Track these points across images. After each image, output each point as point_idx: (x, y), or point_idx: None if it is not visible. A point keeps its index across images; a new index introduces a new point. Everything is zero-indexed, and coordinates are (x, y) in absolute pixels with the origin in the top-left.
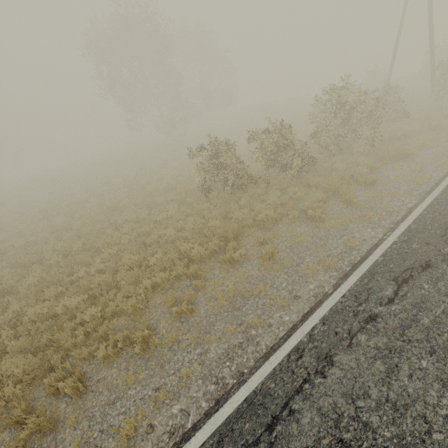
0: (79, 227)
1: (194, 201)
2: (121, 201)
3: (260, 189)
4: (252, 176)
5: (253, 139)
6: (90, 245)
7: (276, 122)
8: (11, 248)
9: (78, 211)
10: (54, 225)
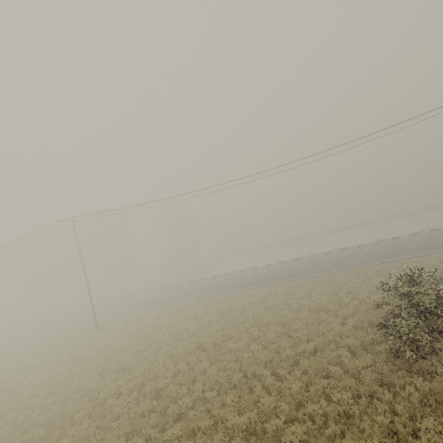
0: None
1: None
2: None
3: None
4: None
5: None
6: None
7: None
8: None
9: None
10: None
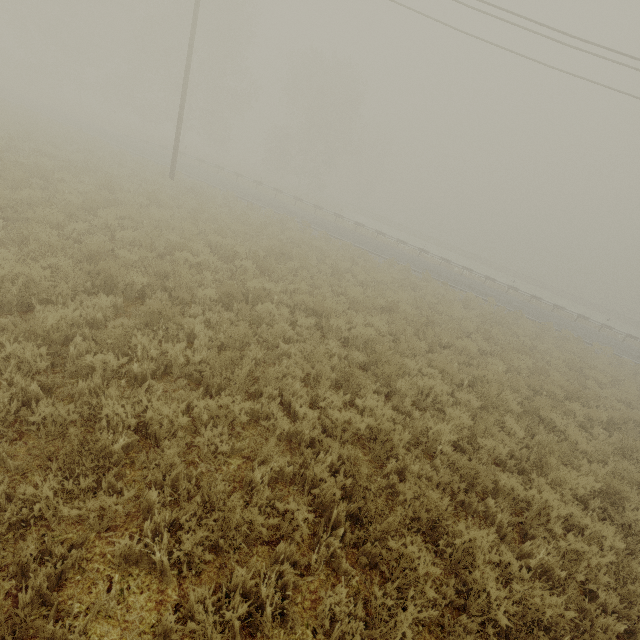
0: None
1: None
2: None
3: None
4: None
5: None
6: None
7: None
8: None
9: None
10: None
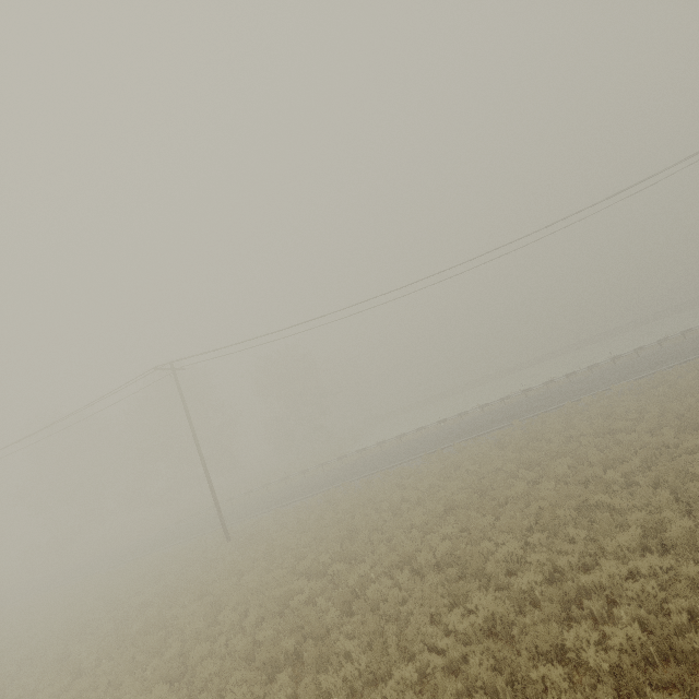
0: None
1: None
2: None
3: None
4: None
5: None
6: None
7: None
8: None
9: None
10: None
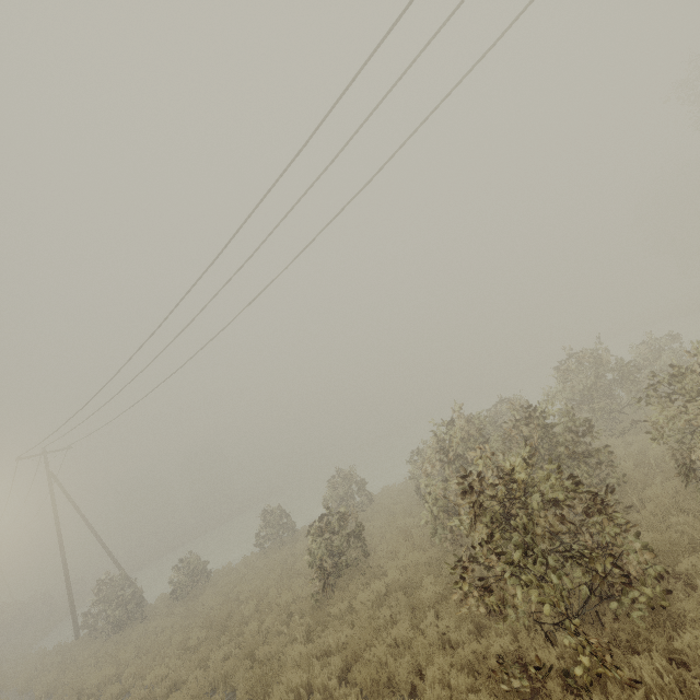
0: None
1: None
2: None
3: None
4: None
5: None
6: None
7: None
8: None
9: None
10: None
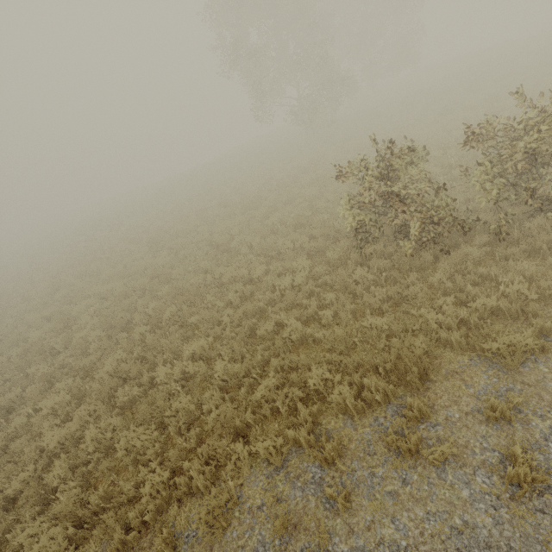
0: (179, 277)
1: (338, 257)
2: (234, 237)
3: (473, 245)
4: (463, 222)
5: (479, 143)
6: (183, 316)
7: (547, 97)
8: (112, 291)
9: (181, 249)
10: (157, 263)
